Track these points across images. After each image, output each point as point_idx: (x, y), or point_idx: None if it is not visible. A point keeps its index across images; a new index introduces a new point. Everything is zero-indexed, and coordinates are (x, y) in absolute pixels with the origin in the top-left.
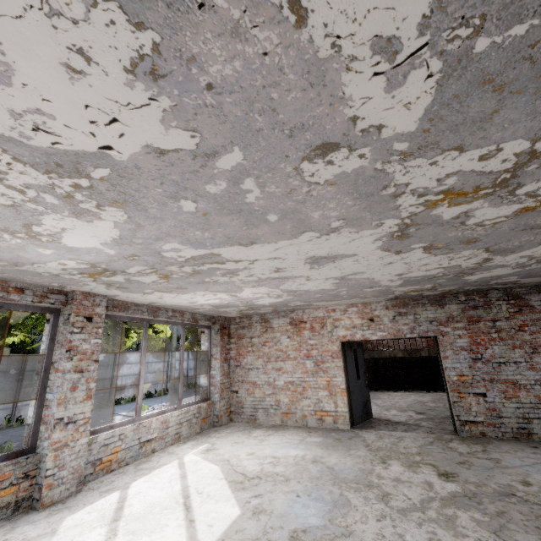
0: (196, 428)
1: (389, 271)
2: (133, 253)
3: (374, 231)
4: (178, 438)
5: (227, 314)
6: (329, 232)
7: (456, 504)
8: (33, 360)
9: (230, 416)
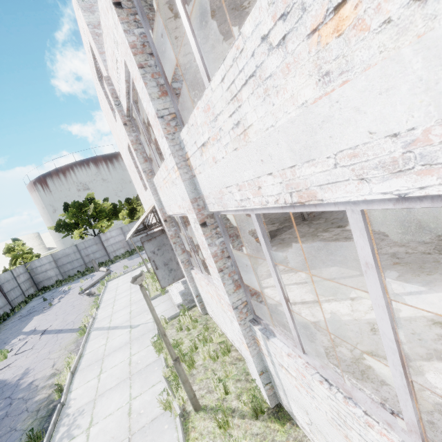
0: None
1: None
2: None
3: None
4: None
5: None
6: None
7: None
8: None
9: None
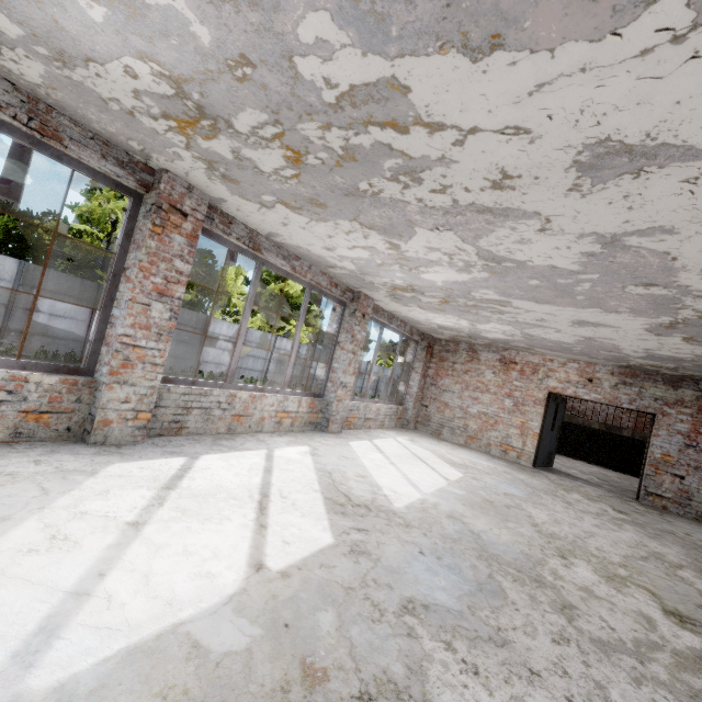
0: (393, 423)
1: (639, 345)
2: (452, 288)
3: (649, 319)
4: (382, 425)
5: (439, 334)
6: (612, 312)
7: (624, 522)
8: (214, 323)
9: (415, 424)
